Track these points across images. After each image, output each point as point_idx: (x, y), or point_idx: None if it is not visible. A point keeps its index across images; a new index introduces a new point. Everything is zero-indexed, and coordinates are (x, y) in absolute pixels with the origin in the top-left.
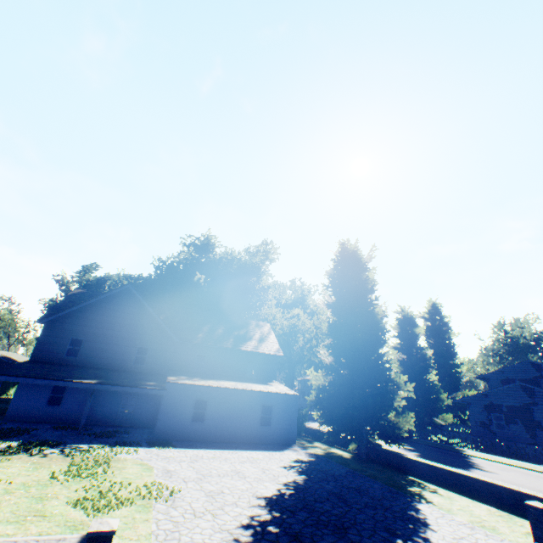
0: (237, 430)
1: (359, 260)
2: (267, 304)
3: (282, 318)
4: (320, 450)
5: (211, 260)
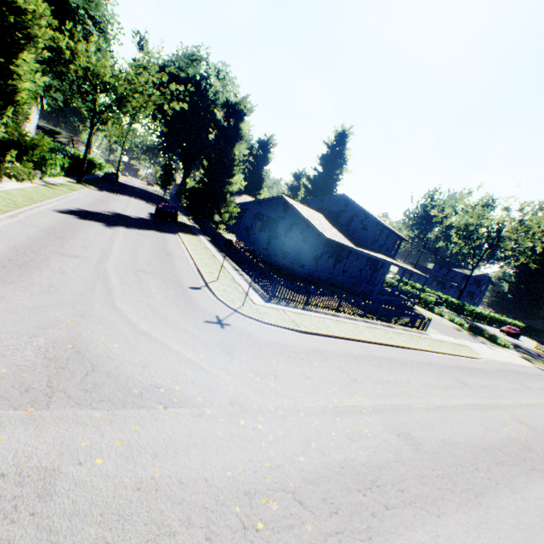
0: None
1: None
2: (75, 35)
3: (67, 52)
4: None
5: None
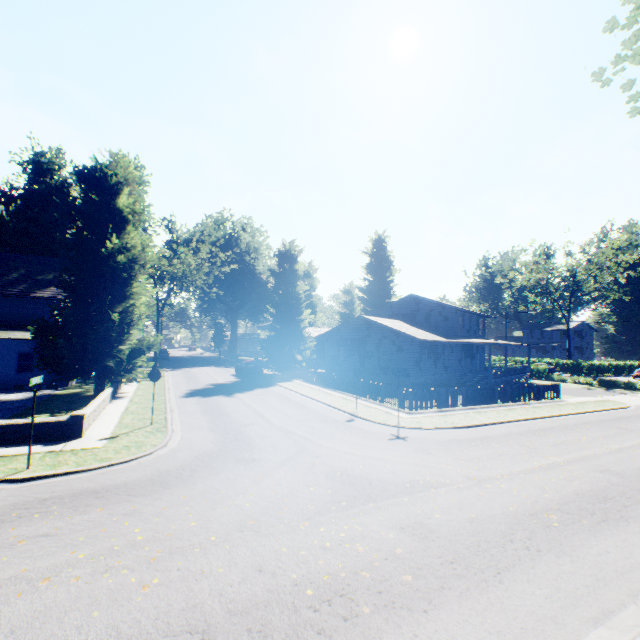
0: None
1: (100, 179)
2: None
3: None
4: (74, 391)
5: (46, 185)
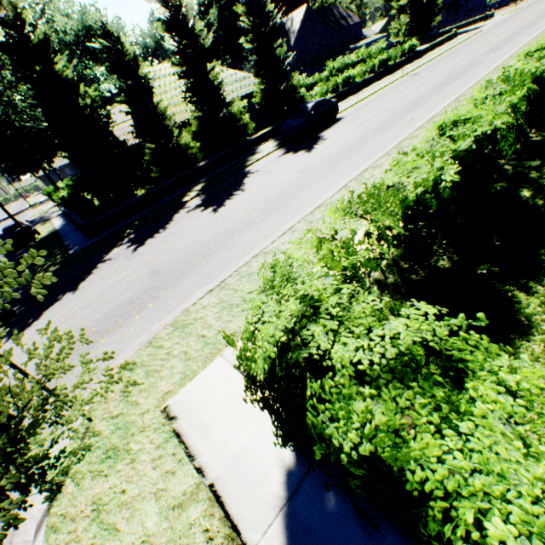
0: None
1: None
2: None
3: None
4: None
5: None
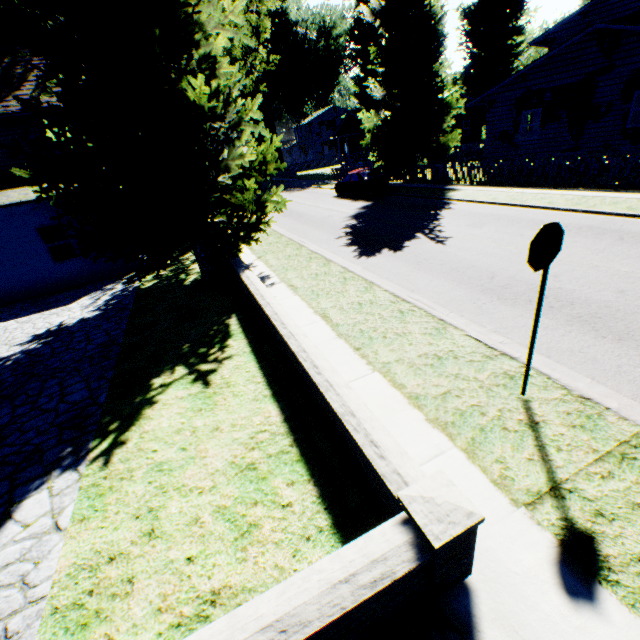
0: (11, 284)
1: None
2: None
3: None
4: (161, 277)
5: None
